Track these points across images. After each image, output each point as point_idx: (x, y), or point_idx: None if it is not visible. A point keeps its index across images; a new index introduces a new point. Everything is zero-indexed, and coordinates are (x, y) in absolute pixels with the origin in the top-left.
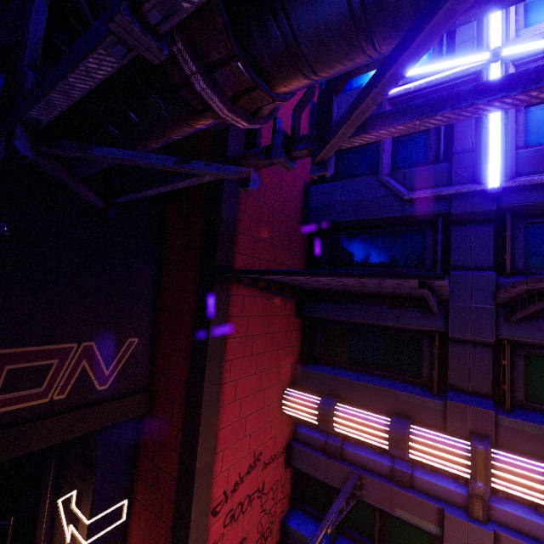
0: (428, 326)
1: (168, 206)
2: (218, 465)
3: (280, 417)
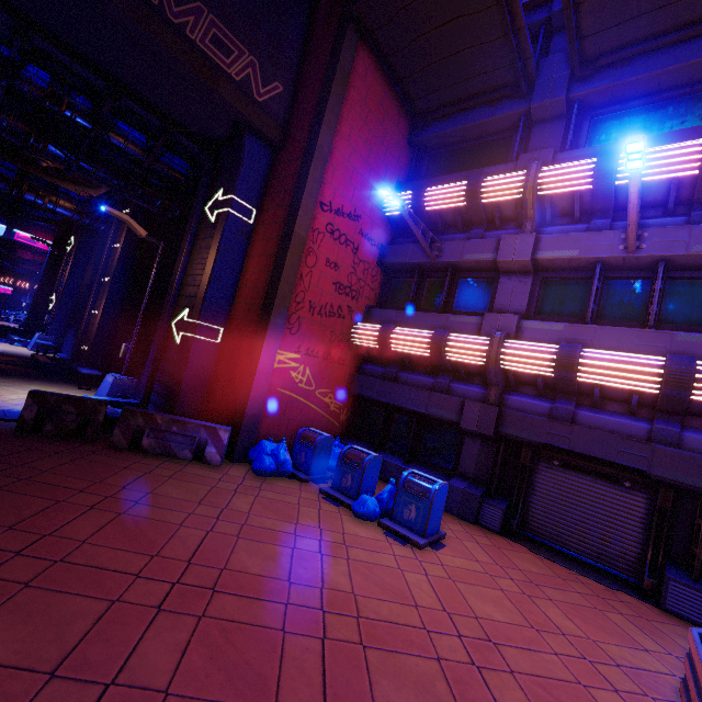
0: (517, 110)
1: (318, 5)
2: (330, 175)
3: (379, 212)
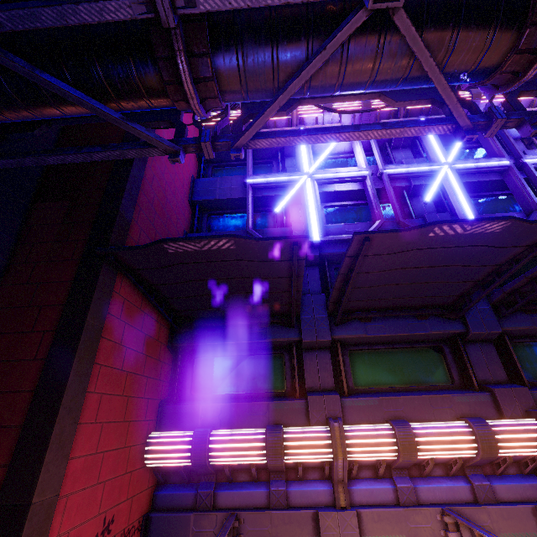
0: (288, 338)
1: (42, 203)
2: (57, 520)
3: (140, 471)
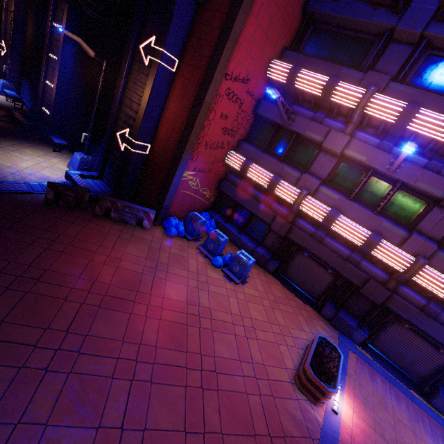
0: (387, 23)
1: None
2: (236, 50)
3: (264, 74)
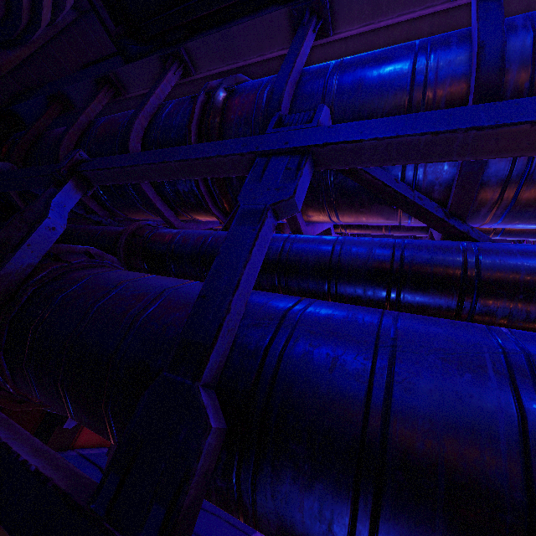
0: None
1: None
2: None
3: None
